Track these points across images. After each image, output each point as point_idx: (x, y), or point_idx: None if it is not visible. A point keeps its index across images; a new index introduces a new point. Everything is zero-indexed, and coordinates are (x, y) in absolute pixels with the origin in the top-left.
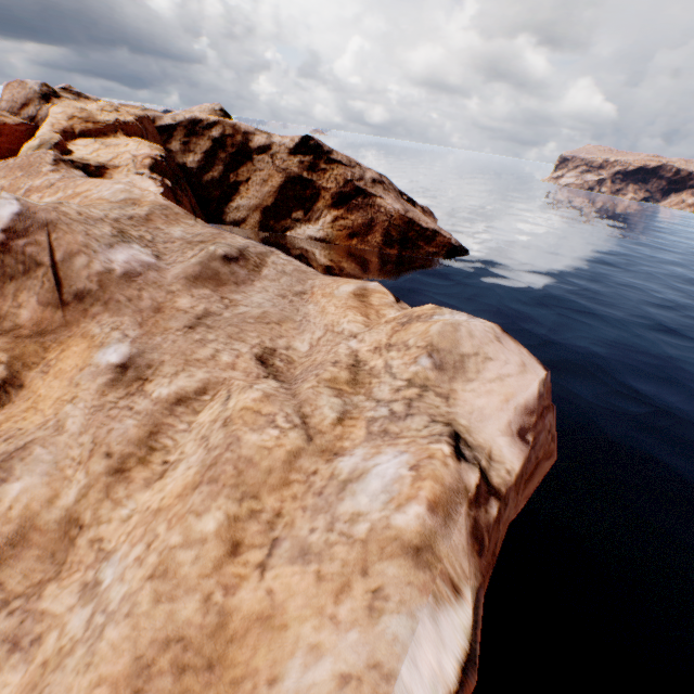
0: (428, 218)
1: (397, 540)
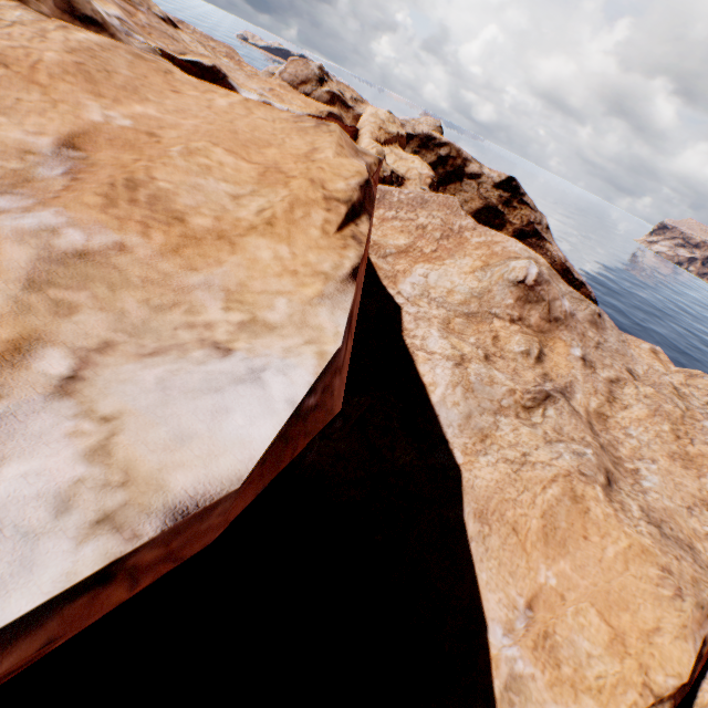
0: None
1: None
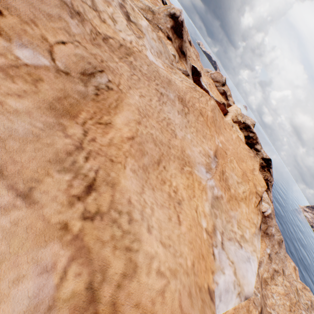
0: None
1: None
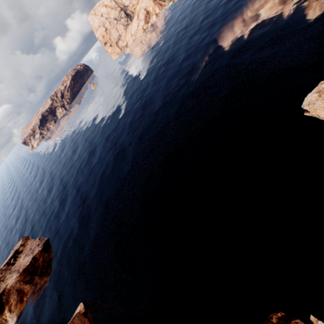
0: (28, 243)
1: None
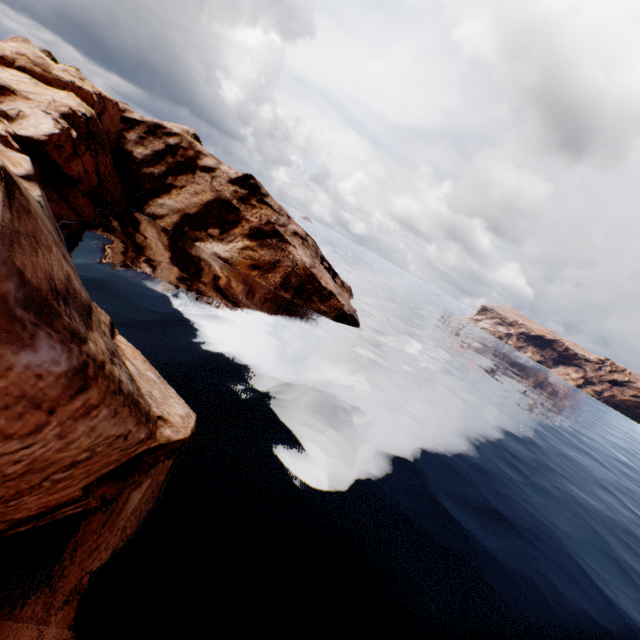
0: (344, 292)
1: None
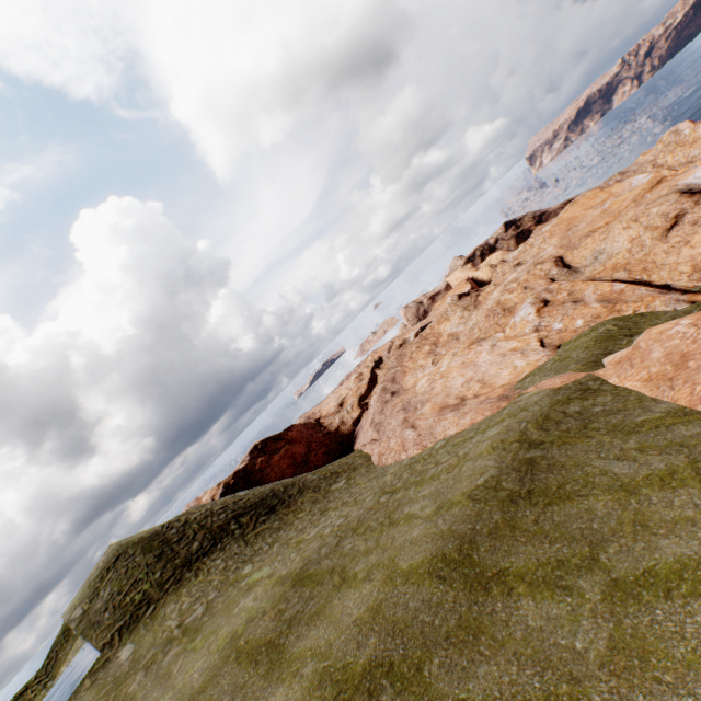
0: None
1: (693, 128)
